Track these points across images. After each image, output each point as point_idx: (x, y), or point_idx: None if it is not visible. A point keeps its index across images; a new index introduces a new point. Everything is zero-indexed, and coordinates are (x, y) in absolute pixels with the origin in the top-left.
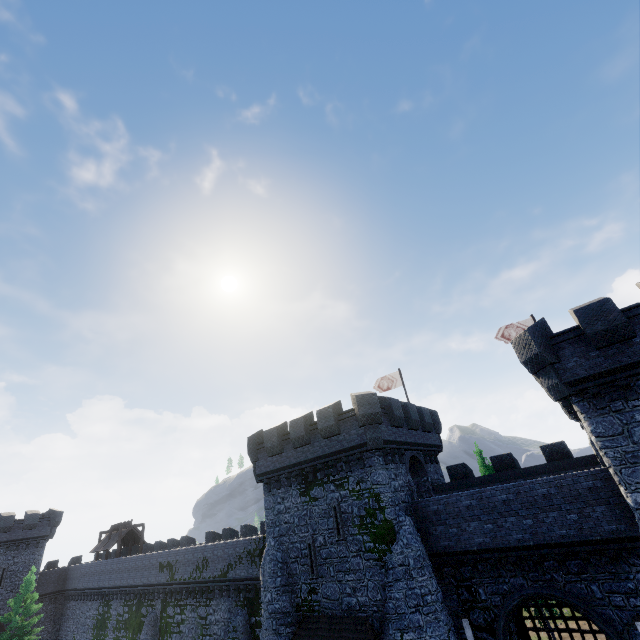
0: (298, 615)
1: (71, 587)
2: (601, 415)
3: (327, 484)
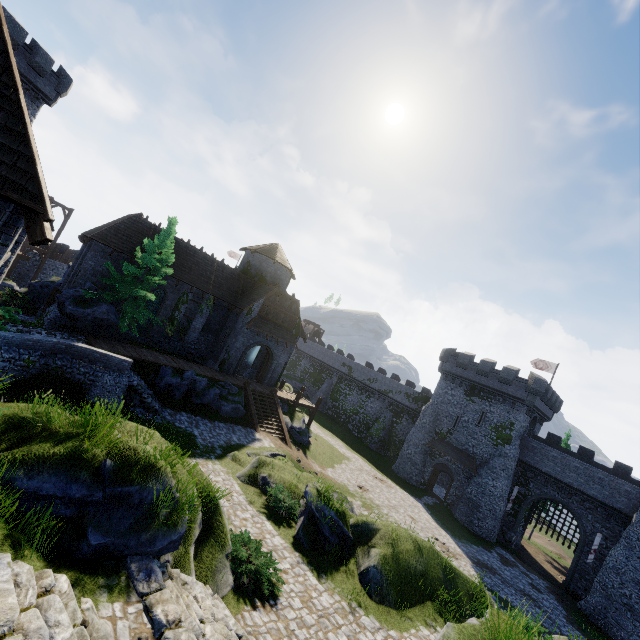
0: (435, 436)
1: None
2: None
3: (485, 400)
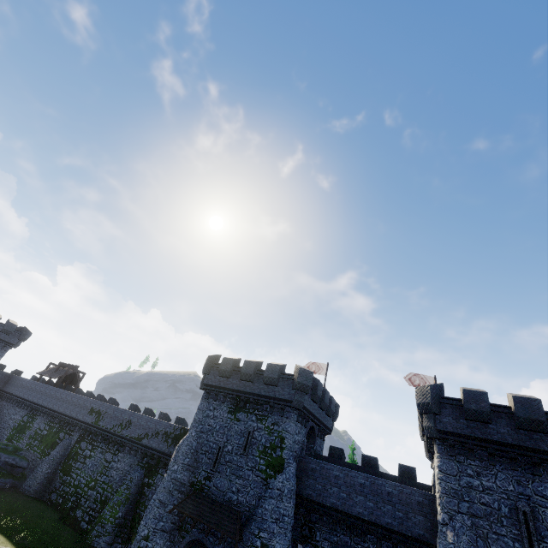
0: (190, 489)
1: (9, 390)
2: (448, 459)
3: (251, 414)
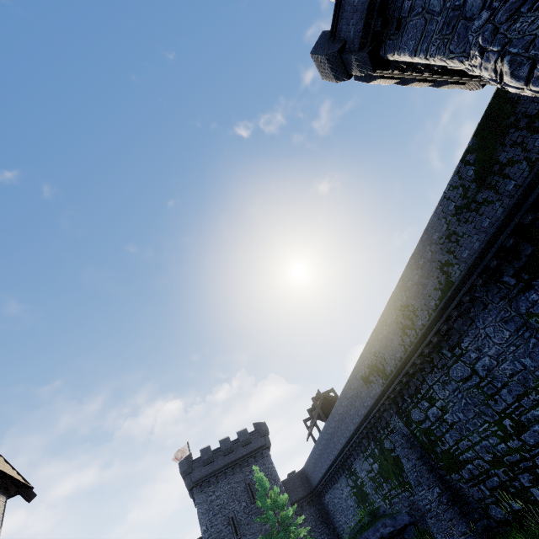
0: None
1: (315, 483)
2: None
3: None
